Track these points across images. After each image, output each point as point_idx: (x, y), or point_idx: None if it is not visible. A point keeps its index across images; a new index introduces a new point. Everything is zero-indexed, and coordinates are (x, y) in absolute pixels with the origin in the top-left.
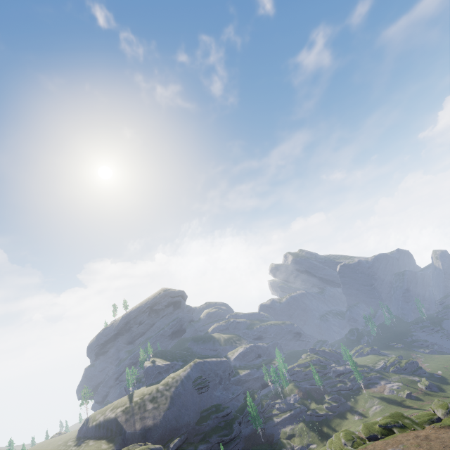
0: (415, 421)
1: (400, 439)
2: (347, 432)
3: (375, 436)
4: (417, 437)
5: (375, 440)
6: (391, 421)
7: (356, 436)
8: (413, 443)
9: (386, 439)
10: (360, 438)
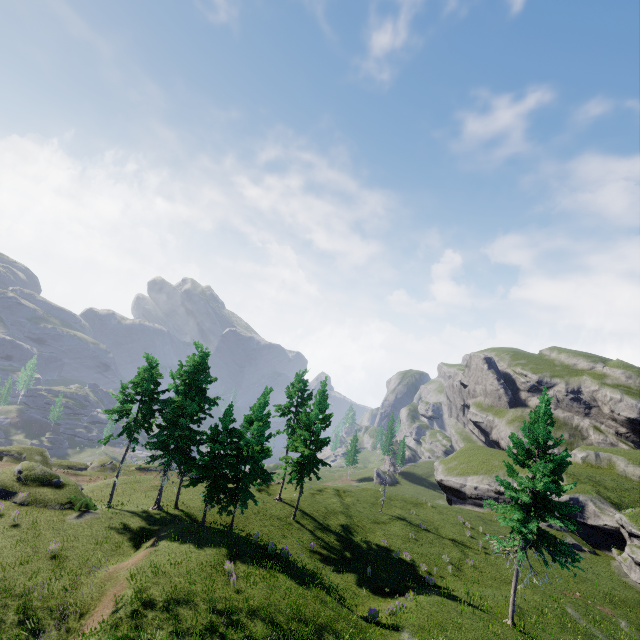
0: (50, 462)
1: None
2: None
3: None
4: None
5: None
6: (15, 451)
7: None
8: None
9: None
10: None
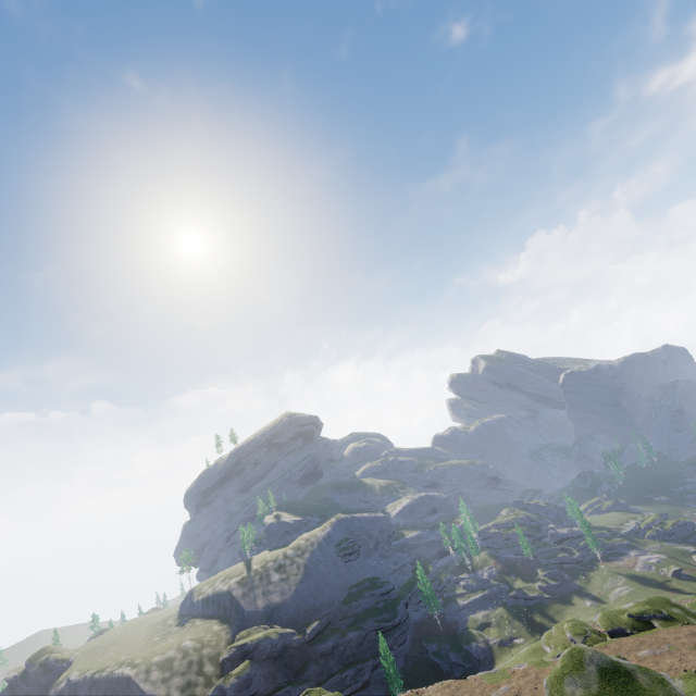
0: (691, 611)
1: (664, 636)
2: (576, 623)
3: (621, 631)
4: (693, 635)
5: (622, 636)
6: (650, 610)
7: (590, 630)
8: (686, 643)
9: (640, 636)
10: (596, 632)
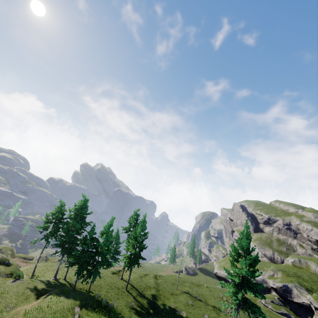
0: (15, 254)
1: None
2: None
3: None
4: None
5: None
6: None
7: None
8: None
9: None
10: None
